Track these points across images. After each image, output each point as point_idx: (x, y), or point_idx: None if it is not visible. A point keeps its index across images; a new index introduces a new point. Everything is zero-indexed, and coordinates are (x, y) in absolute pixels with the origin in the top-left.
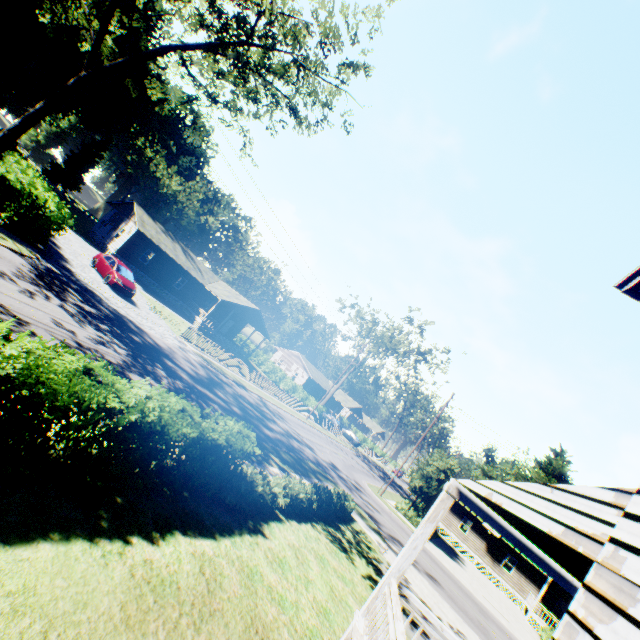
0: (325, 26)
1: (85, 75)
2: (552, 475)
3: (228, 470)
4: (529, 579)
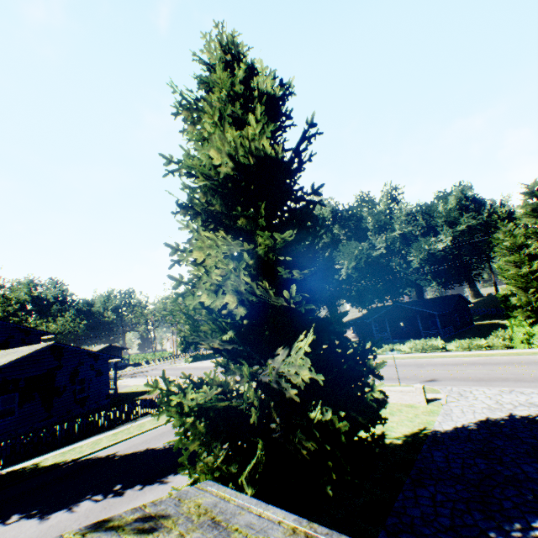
0: None
1: None
2: None
3: None
4: None
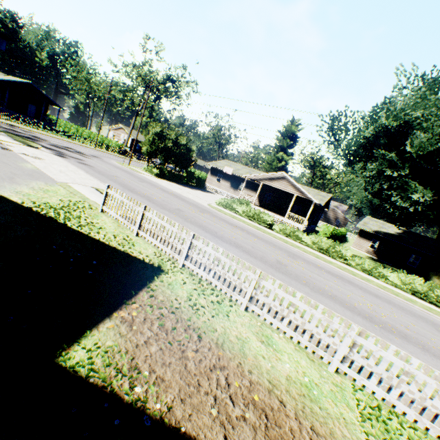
0: None
1: None
2: (289, 138)
3: None
4: (252, 190)
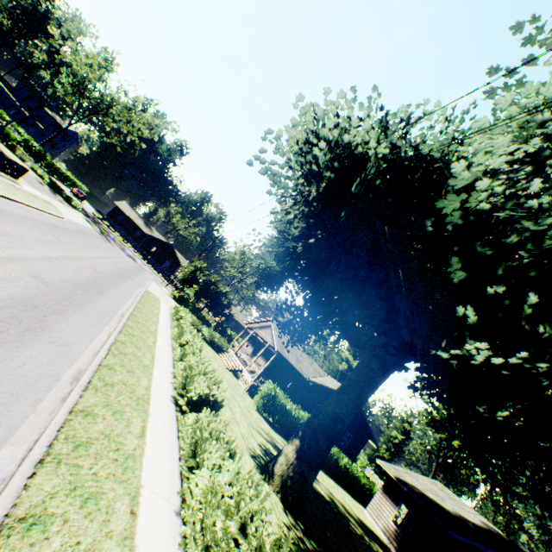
0: (136, 98)
1: (68, 126)
2: None
3: (7, 137)
4: (264, 358)
